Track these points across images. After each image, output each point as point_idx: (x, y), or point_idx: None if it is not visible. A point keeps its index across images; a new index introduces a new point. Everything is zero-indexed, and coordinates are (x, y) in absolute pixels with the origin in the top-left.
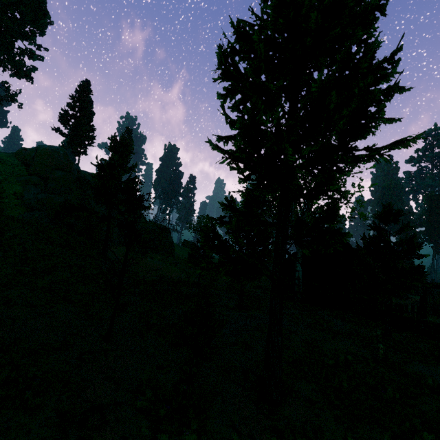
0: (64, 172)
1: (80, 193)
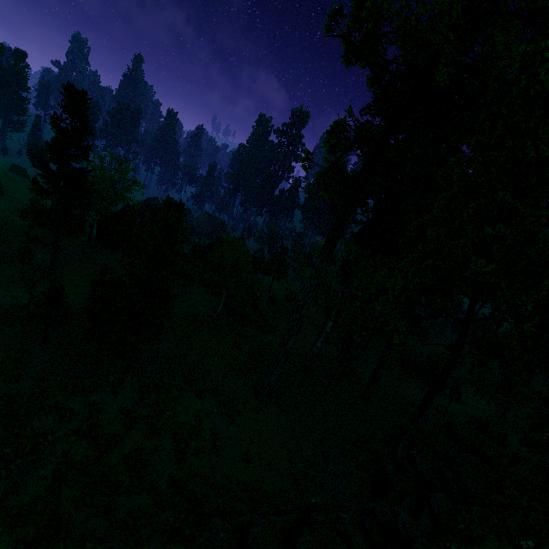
0: None
1: None
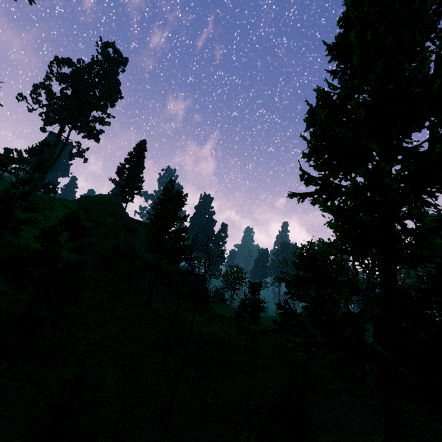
0: (115, 219)
1: (126, 238)
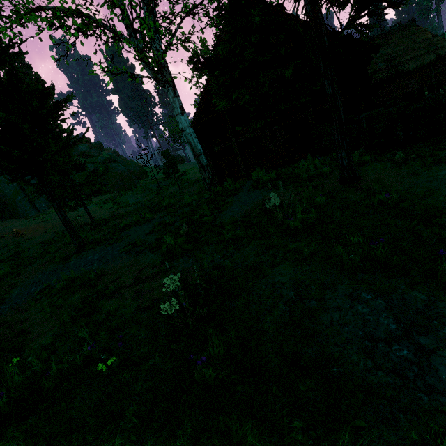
0: None
1: None
